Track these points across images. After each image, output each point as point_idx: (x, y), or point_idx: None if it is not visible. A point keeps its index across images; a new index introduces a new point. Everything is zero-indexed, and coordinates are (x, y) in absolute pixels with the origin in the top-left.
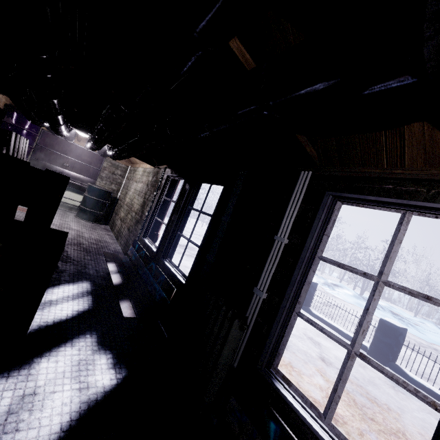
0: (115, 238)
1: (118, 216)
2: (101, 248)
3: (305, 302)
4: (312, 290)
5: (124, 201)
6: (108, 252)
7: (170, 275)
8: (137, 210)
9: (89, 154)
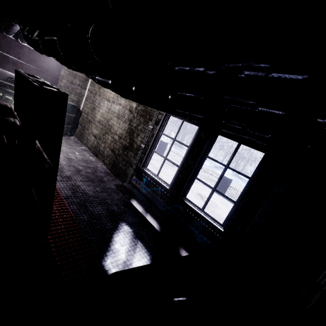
0: (92, 153)
1: (88, 131)
2: (95, 172)
3: (223, 192)
4: (229, 184)
5: (94, 117)
6: (118, 185)
7: (196, 215)
8: (120, 134)
9: (45, 59)
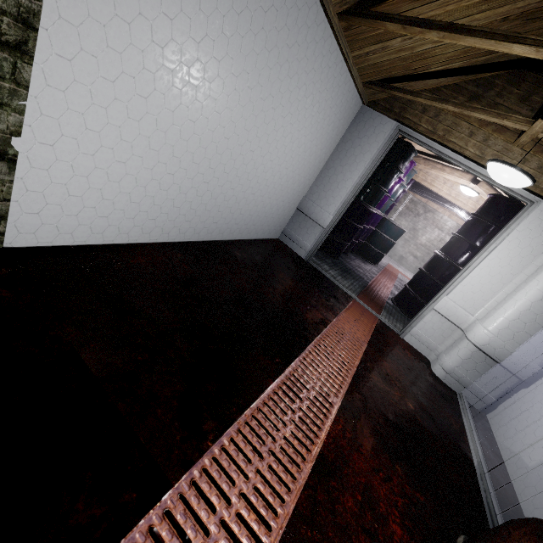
0: (410, 272)
1: (404, 249)
2: None
3: None
4: None
5: (414, 238)
6: None
7: None
8: None
9: None
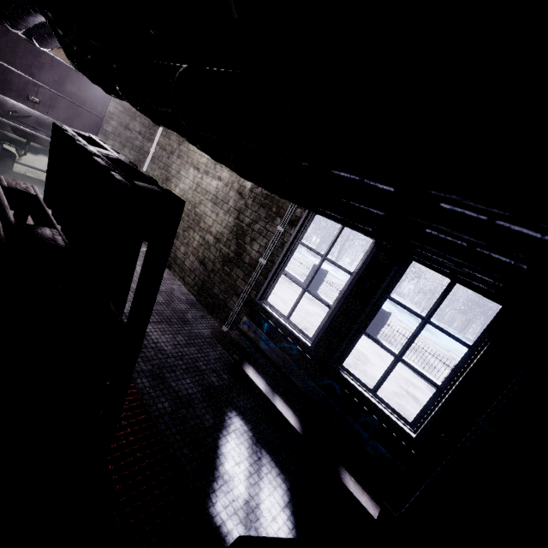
0: None
1: None
2: (171, 301)
3: (375, 333)
4: (385, 320)
5: None
6: (218, 333)
7: (361, 401)
8: (219, 233)
9: (80, 81)
